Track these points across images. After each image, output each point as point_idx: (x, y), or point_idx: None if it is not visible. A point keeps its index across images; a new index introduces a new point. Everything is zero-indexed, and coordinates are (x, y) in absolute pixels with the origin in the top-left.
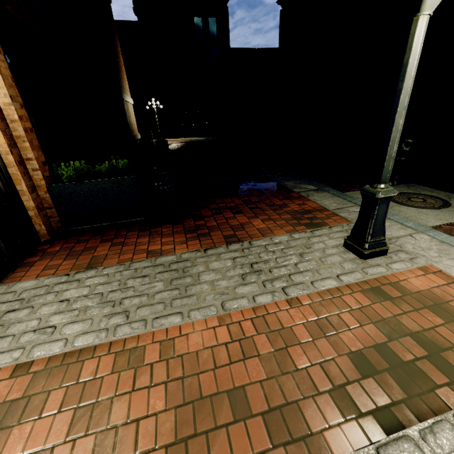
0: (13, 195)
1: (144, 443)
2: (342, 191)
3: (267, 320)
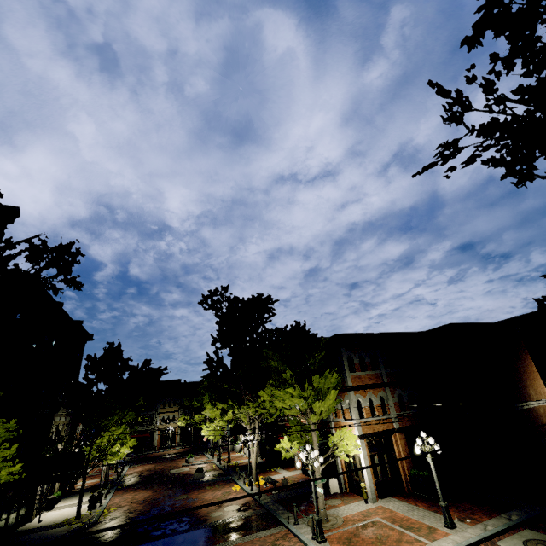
0: (400, 475)
1: (384, 516)
2: (530, 529)
3: (410, 519)
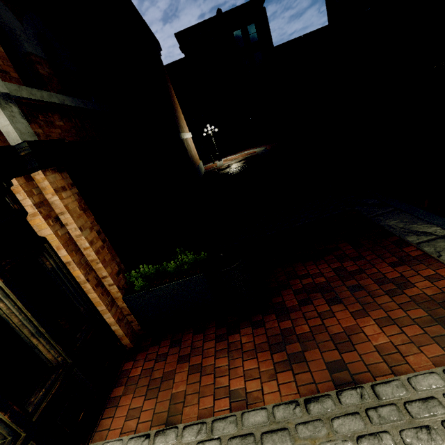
0: (95, 318)
1: None
2: None
3: None
